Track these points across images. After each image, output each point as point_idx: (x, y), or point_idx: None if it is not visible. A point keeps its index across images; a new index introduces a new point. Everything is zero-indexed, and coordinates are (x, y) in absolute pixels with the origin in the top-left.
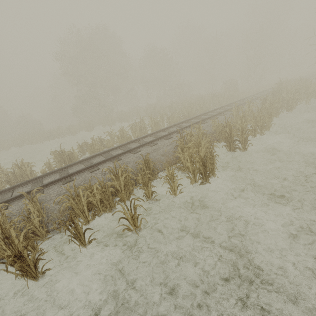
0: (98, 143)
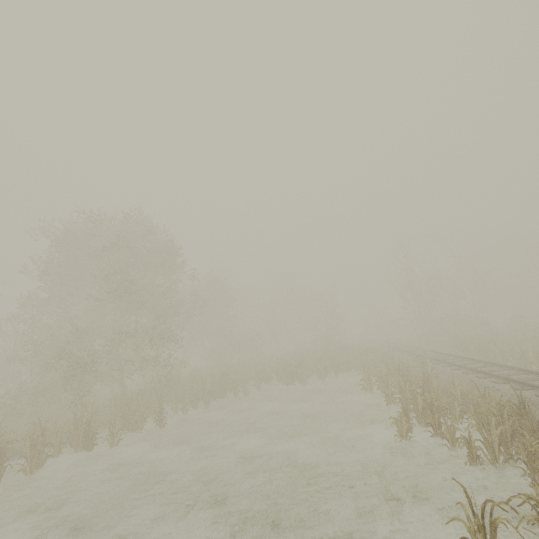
0: (423, 405)
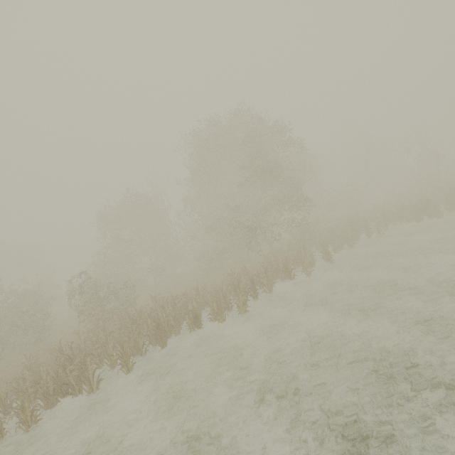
0: None
